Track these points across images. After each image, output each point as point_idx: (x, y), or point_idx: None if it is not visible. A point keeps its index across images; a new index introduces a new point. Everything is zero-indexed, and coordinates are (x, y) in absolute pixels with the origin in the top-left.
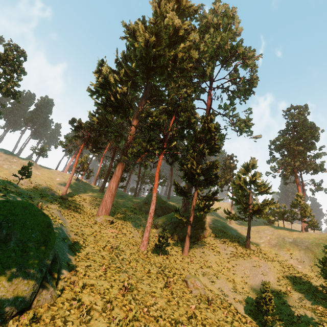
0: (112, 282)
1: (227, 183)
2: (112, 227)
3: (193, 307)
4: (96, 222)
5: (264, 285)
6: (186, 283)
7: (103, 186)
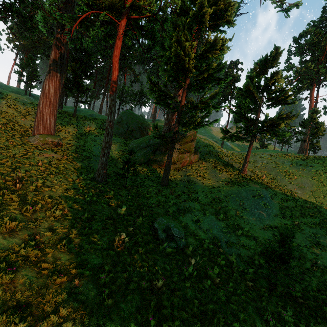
0: None
1: (225, 100)
2: (56, 151)
3: (159, 286)
4: (27, 144)
5: (285, 234)
6: (156, 232)
7: (60, 101)
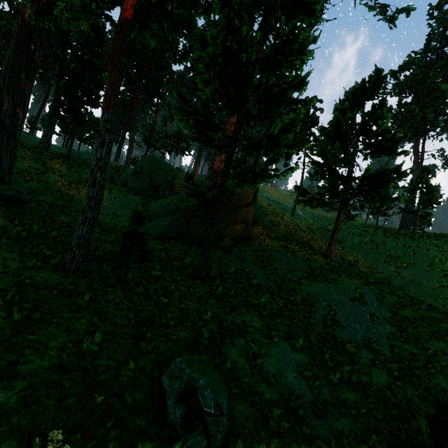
0: None
1: (298, 150)
2: (2, 211)
3: None
4: None
5: None
6: (162, 401)
7: (46, 136)
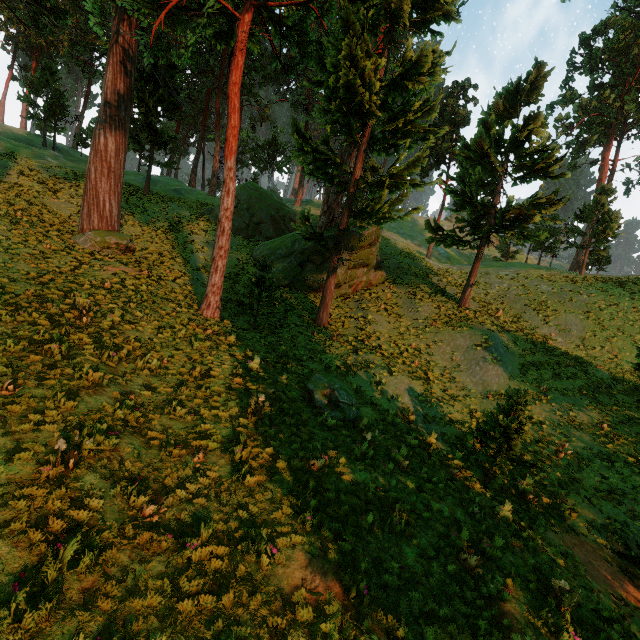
0: (28, 434)
1: (439, 163)
2: (126, 262)
3: (318, 466)
4: (74, 248)
5: (513, 399)
6: (311, 397)
7: None
